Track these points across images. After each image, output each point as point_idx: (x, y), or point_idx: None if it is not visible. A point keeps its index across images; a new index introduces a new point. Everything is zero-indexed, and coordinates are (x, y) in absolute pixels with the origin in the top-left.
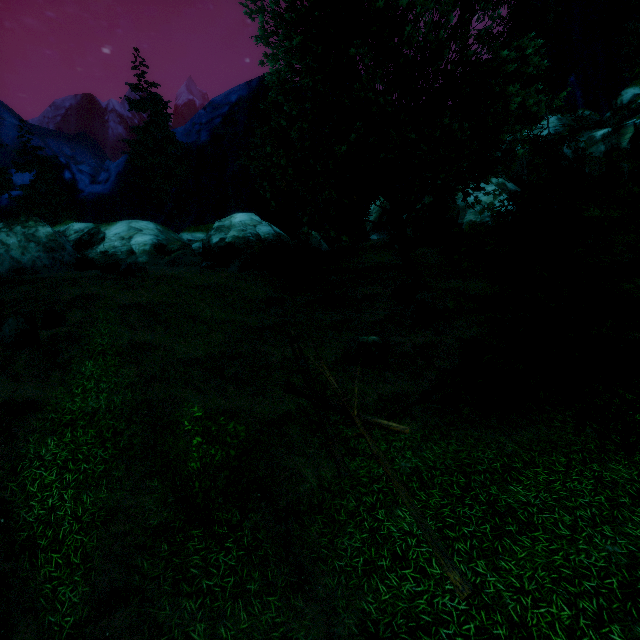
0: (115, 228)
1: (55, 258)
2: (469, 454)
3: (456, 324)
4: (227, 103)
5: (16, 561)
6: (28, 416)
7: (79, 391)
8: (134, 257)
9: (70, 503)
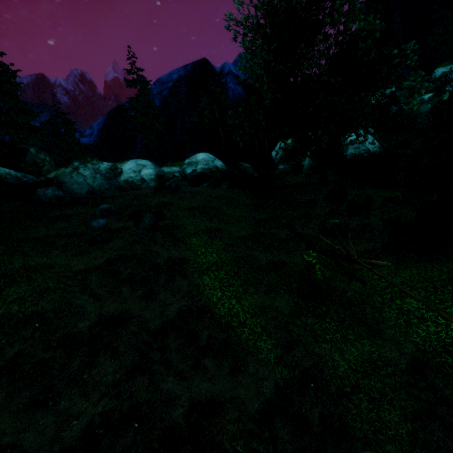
0: (127, 165)
1: (111, 184)
2: (425, 274)
3: (374, 213)
4: (171, 80)
5: (227, 333)
6: (184, 266)
7: (199, 253)
8: (146, 183)
9: (238, 305)
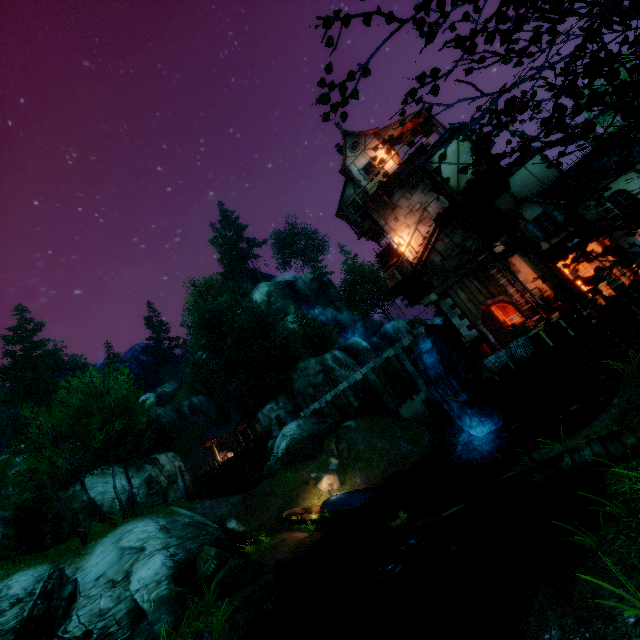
0: None
1: None
2: None
3: None
4: None
5: None
6: None
7: None
8: None
9: None
